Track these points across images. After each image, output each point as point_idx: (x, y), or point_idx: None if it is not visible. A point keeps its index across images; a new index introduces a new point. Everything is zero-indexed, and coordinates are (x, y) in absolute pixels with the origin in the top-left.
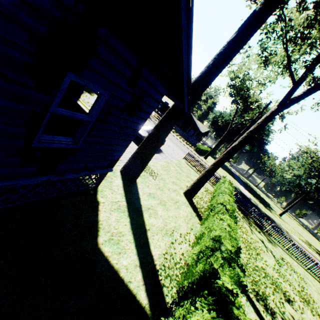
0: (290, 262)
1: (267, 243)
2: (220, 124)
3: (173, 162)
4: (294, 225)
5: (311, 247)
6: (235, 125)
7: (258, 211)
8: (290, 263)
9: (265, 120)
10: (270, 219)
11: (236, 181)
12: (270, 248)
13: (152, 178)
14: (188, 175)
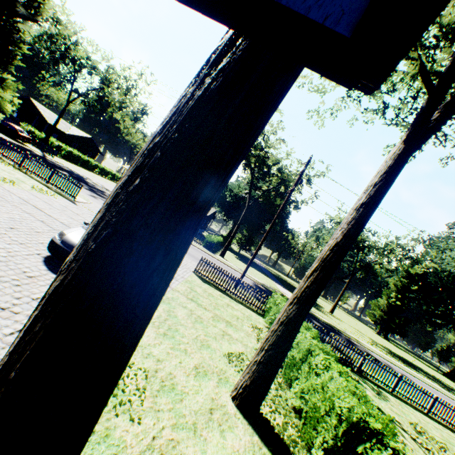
0: (419, 422)
1: (381, 403)
2: (230, 200)
3: (178, 293)
4: (346, 318)
5: (379, 346)
6: (255, 199)
7: (319, 323)
8: (422, 426)
9: (388, 175)
10: (334, 329)
11: (270, 278)
12: (392, 413)
13: (126, 421)
14: (216, 314)
